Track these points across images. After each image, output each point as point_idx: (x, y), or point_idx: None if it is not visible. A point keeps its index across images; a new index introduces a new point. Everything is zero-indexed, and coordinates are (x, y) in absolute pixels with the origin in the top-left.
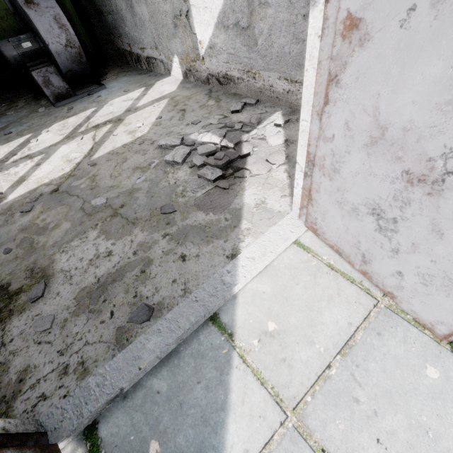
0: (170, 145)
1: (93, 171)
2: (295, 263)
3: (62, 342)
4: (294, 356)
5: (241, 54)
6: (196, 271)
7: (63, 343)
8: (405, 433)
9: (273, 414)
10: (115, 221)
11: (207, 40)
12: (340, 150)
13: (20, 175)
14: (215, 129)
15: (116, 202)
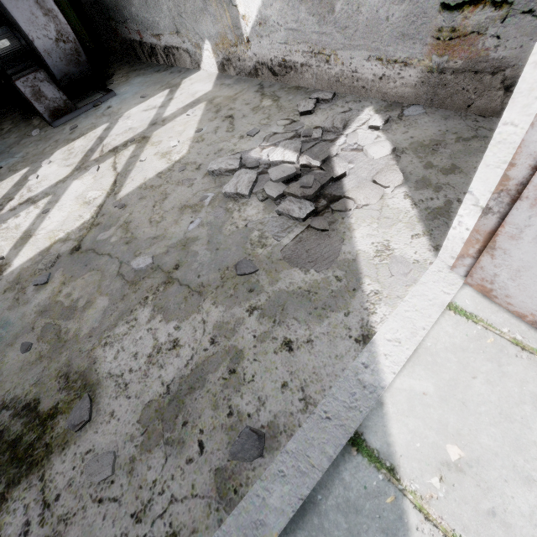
0: (225, 170)
1: (123, 216)
2: (460, 342)
3: (135, 498)
4: (506, 505)
5: (308, 28)
6: (314, 367)
7: (136, 500)
8: None
9: None
10: (172, 290)
11: (253, 13)
12: None
13: (24, 229)
14: (285, 140)
15: (167, 262)
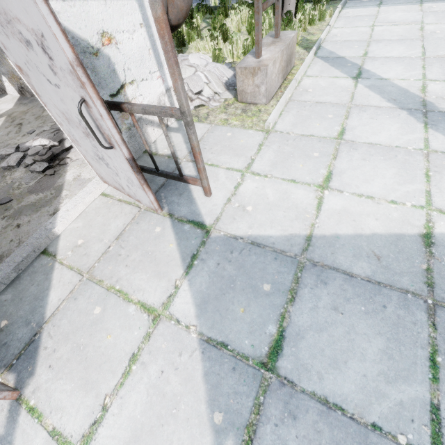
0: (5, 155)
1: None
2: (99, 205)
3: None
4: (91, 250)
5: None
6: (28, 230)
7: None
8: (139, 257)
9: (76, 279)
10: None
11: None
12: (68, 129)
13: None
14: (45, 134)
15: None
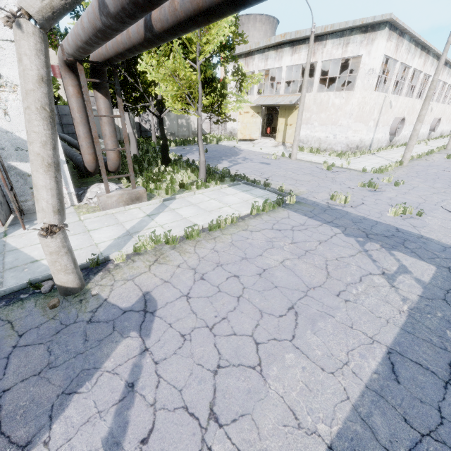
0: None
1: None
2: None
3: None
4: None
5: None
6: None
7: None
8: None
9: None
10: None
11: None
12: None
13: None
14: None
15: None
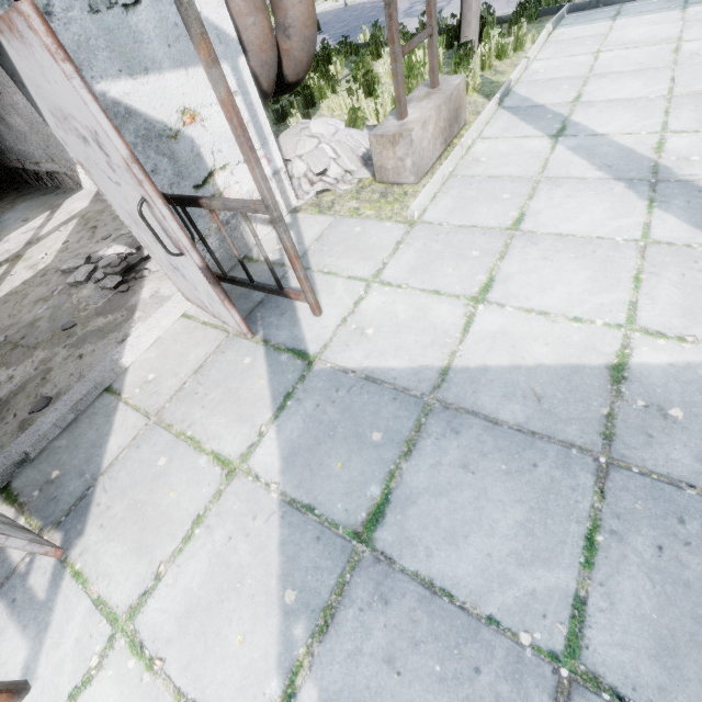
0: (73, 267)
1: None
2: (179, 330)
3: None
4: (163, 387)
5: None
6: (91, 361)
7: None
8: (220, 396)
9: (142, 422)
10: (16, 352)
11: None
12: (138, 233)
13: None
14: (122, 239)
15: (16, 337)
